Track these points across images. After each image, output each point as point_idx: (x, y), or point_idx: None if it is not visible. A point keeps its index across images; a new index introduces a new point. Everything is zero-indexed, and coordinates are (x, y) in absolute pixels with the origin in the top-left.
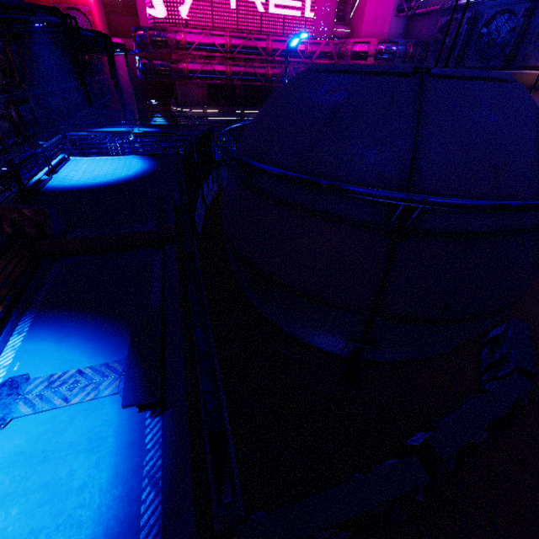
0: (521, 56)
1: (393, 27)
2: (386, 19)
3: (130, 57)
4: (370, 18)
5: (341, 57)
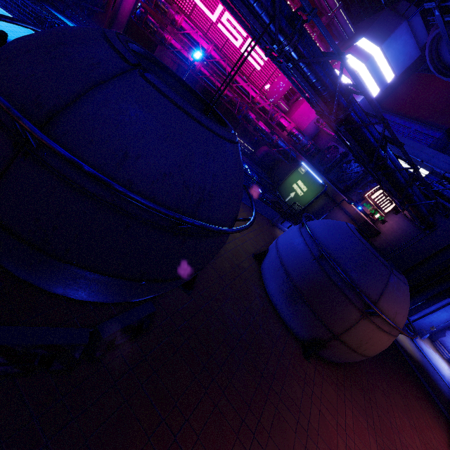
0: (353, 191)
1: (310, 127)
2: (309, 120)
3: (141, 3)
4: (302, 112)
5: (272, 119)
